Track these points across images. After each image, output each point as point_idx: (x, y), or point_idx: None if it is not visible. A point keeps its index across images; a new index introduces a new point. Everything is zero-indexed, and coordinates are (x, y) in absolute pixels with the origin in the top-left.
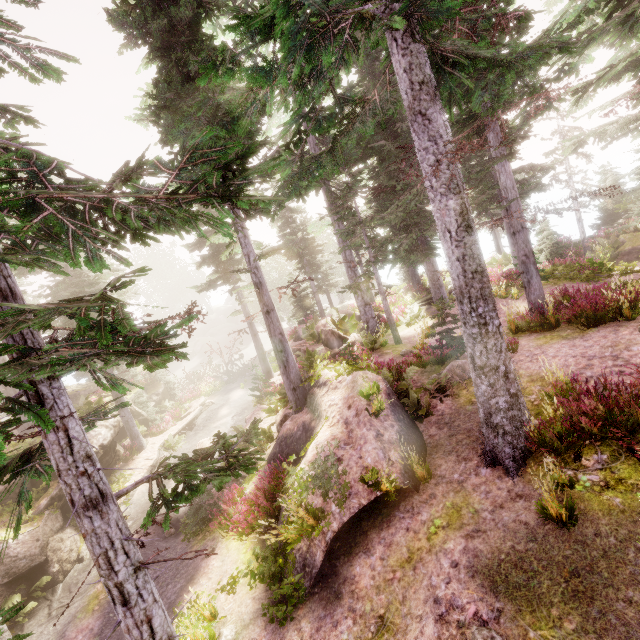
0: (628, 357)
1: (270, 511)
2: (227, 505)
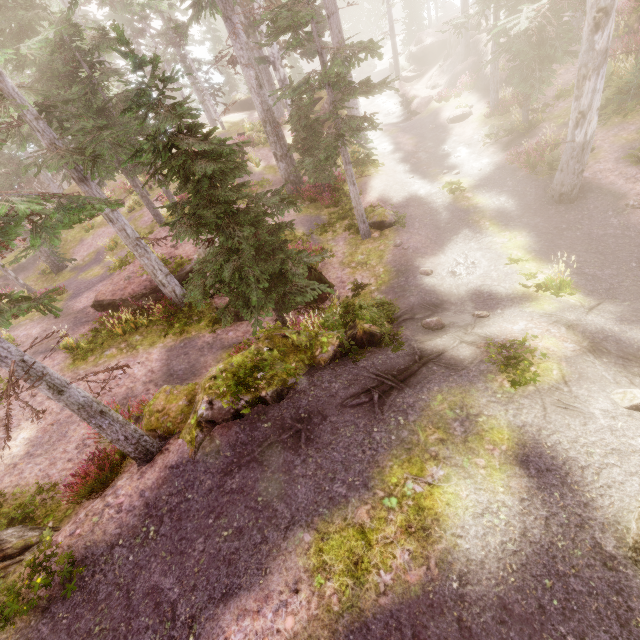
0: (628, 5)
1: (468, 88)
2: (445, 93)
